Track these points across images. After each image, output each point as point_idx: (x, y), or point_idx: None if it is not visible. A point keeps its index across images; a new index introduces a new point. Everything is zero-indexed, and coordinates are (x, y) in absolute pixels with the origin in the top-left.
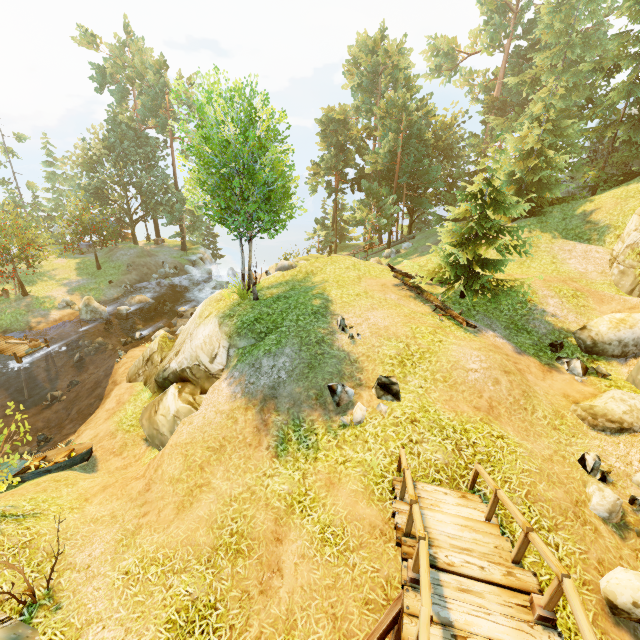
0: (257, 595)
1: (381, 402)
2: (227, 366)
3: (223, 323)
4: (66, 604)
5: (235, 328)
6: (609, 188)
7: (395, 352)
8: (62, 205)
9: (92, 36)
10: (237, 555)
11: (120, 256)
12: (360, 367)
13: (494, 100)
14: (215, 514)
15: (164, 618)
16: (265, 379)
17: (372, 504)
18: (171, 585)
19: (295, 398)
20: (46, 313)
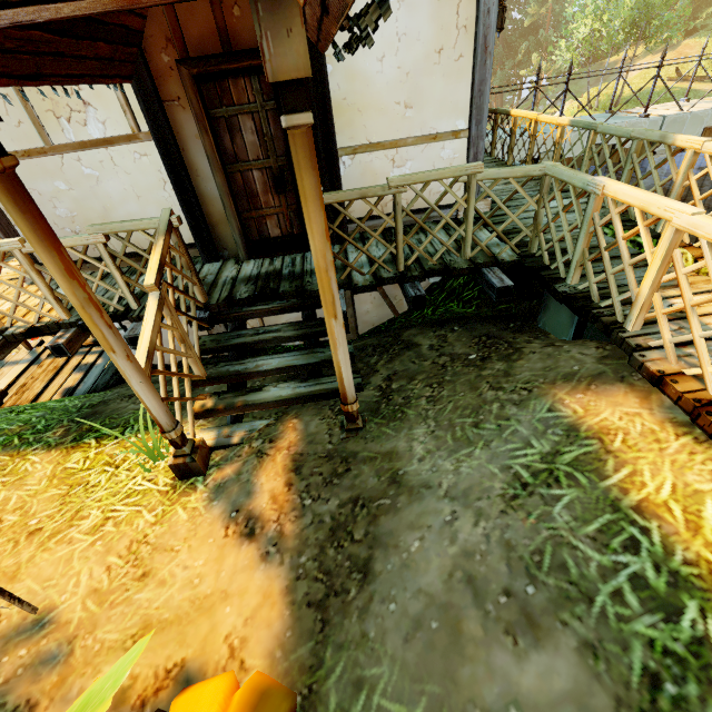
0: None
1: None
2: None
3: None
4: None
5: None
6: None
7: None
8: None
9: None
10: None
11: None
12: None
13: None
14: None
15: None
16: None
17: None
18: None
19: None
20: None
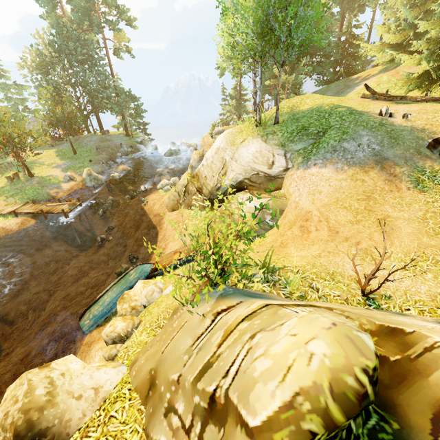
0: None
1: None
2: (289, 166)
3: (268, 139)
4: (390, 294)
5: (285, 138)
6: None
7: None
8: (18, 112)
9: None
10: None
11: (87, 142)
12: (432, 131)
13: None
14: (421, 229)
15: None
16: (361, 153)
17: None
18: None
19: (402, 157)
20: (58, 186)
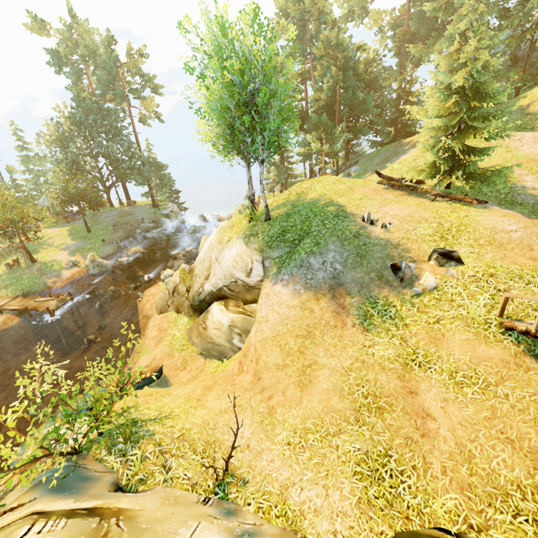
0: (420, 438)
1: (446, 269)
2: (266, 276)
3: (249, 241)
4: (250, 478)
5: (264, 243)
6: (534, 85)
7: (432, 231)
8: (39, 184)
9: (42, 22)
10: (381, 411)
11: (104, 218)
12: (405, 248)
13: (404, 34)
14: (338, 384)
15: (350, 472)
16: (322, 273)
17: (493, 345)
18: (337, 445)
19: (359, 282)
20: (58, 274)
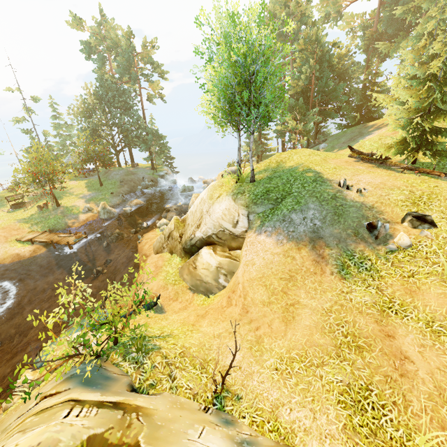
0: (399, 378)
1: (419, 230)
2: (250, 228)
3: (237, 198)
4: (243, 395)
5: (250, 200)
6: None
7: (404, 197)
8: (66, 146)
9: (79, 20)
10: (360, 350)
11: (114, 175)
12: (379, 211)
13: (373, 34)
14: (319, 323)
15: (334, 400)
16: (302, 227)
17: None
18: (320, 375)
19: (337, 237)
20: (76, 216)
